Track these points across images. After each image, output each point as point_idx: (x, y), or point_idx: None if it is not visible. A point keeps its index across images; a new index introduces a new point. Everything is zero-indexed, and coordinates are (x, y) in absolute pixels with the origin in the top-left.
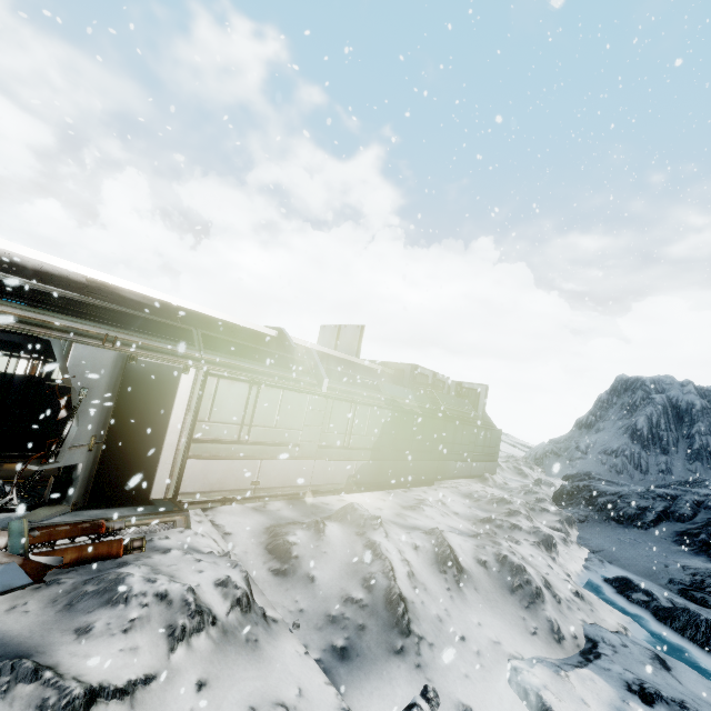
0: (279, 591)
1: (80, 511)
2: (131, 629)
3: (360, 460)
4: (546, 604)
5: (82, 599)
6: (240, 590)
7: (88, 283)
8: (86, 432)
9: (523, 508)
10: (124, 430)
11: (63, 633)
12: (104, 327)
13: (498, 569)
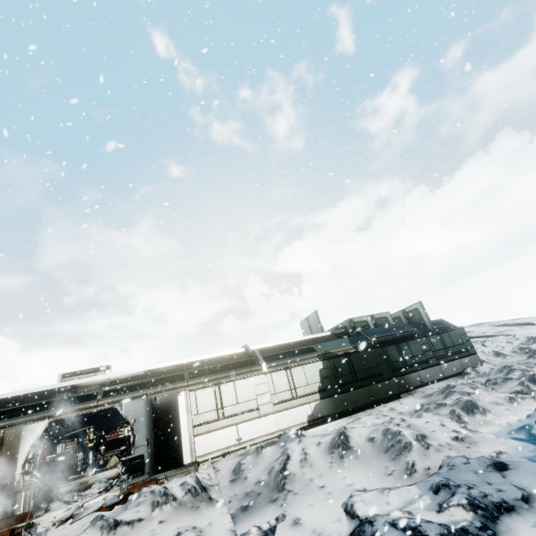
0: (229, 489)
1: (151, 476)
2: (139, 505)
3: (312, 402)
4: (411, 453)
5: (130, 501)
6: (190, 485)
7: (145, 373)
8: (142, 438)
9: (468, 386)
10: (161, 433)
11: (122, 513)
12: (144, 390)
13: (381, 440)
